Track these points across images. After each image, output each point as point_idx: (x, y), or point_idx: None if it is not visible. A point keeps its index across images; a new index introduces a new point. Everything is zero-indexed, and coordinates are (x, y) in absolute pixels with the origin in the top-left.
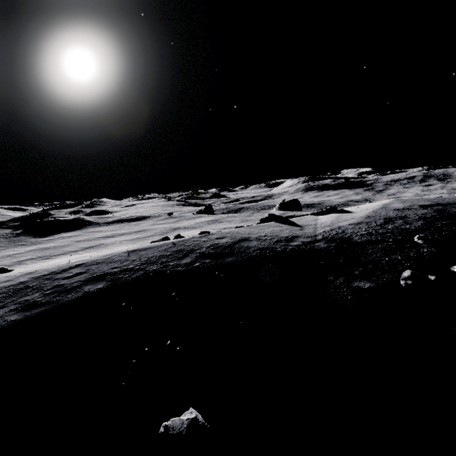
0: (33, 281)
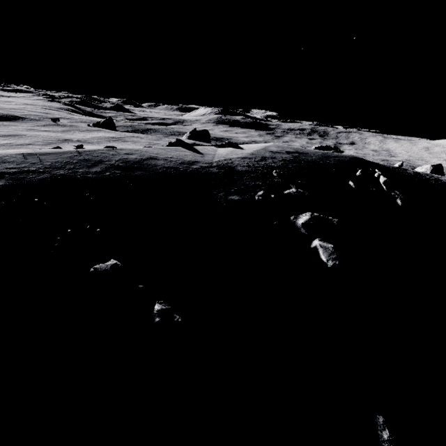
0: None
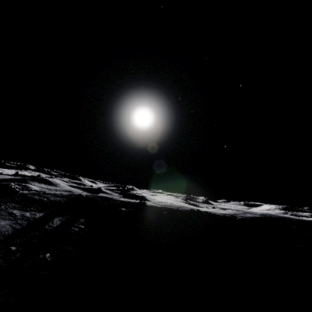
0: (245, 212)
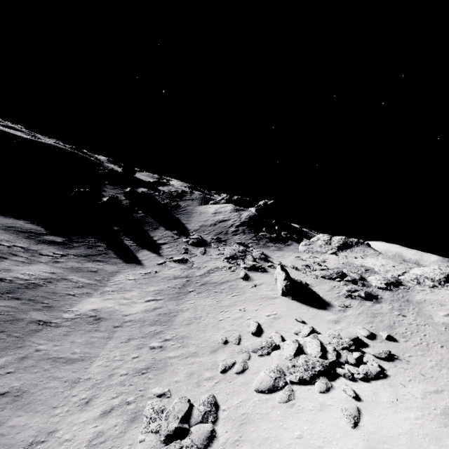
0: None
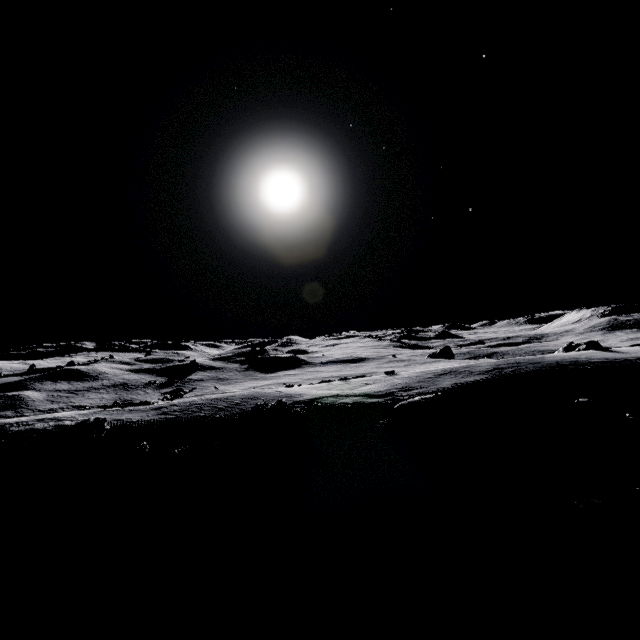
0: (442, 372)
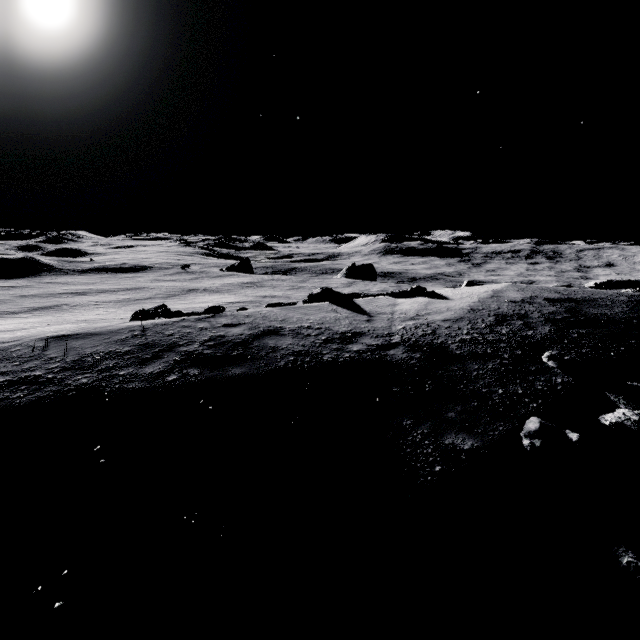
0: None
